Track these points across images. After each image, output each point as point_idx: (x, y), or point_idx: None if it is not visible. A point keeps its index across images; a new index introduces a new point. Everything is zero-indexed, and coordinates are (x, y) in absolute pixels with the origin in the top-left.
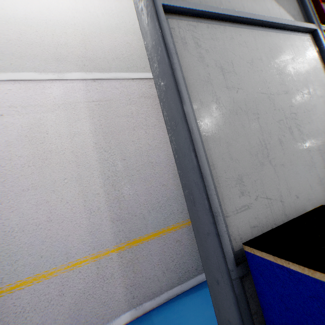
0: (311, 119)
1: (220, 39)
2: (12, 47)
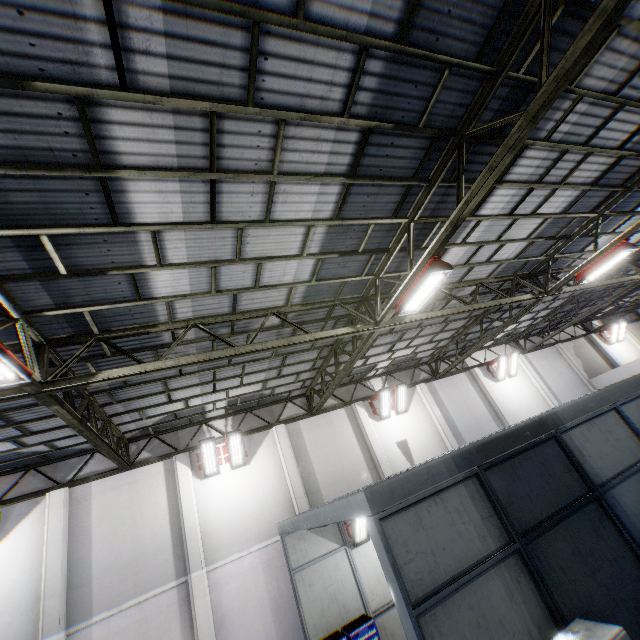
0: (341, 592)
1: (309, 573)
2: (229, 541)
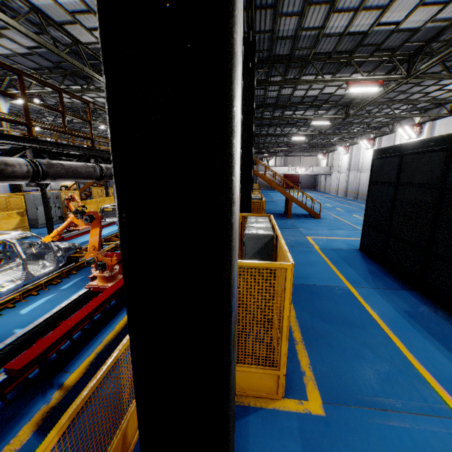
0: None
1: None
2: None
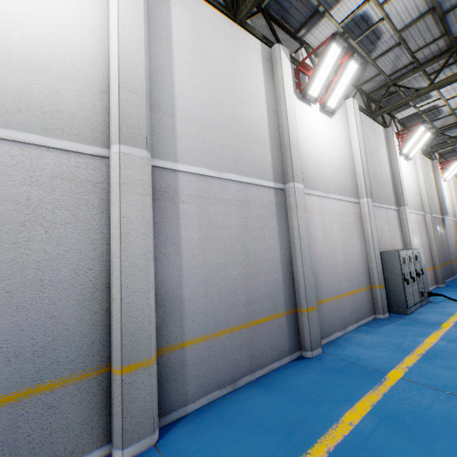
0: None
1: None
2: (407, 200)
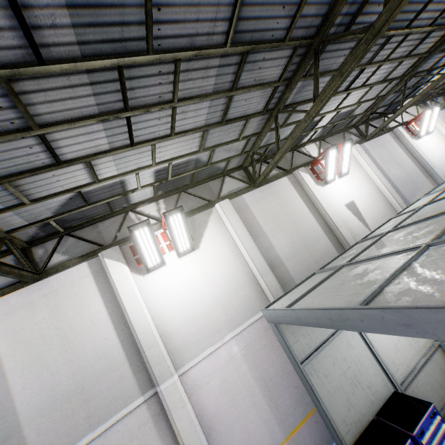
0: (362, 373)
1: (321, 361)
2: (196, 337)
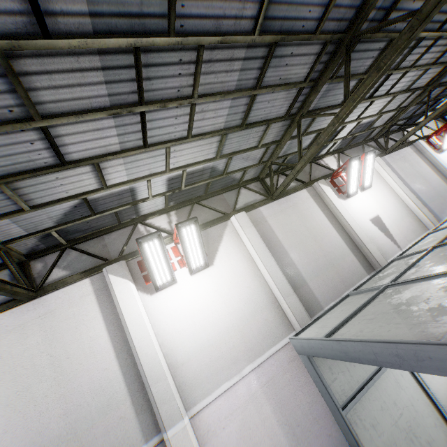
0: (418, 422)
1: (366, 406)
2: (210, 369)
